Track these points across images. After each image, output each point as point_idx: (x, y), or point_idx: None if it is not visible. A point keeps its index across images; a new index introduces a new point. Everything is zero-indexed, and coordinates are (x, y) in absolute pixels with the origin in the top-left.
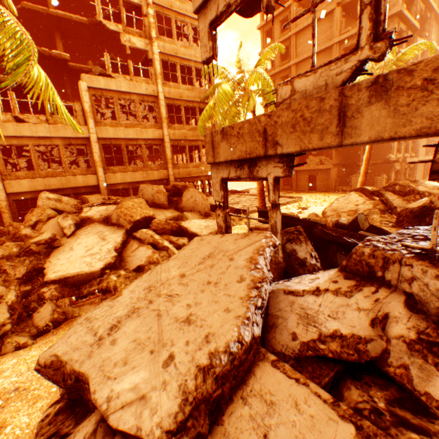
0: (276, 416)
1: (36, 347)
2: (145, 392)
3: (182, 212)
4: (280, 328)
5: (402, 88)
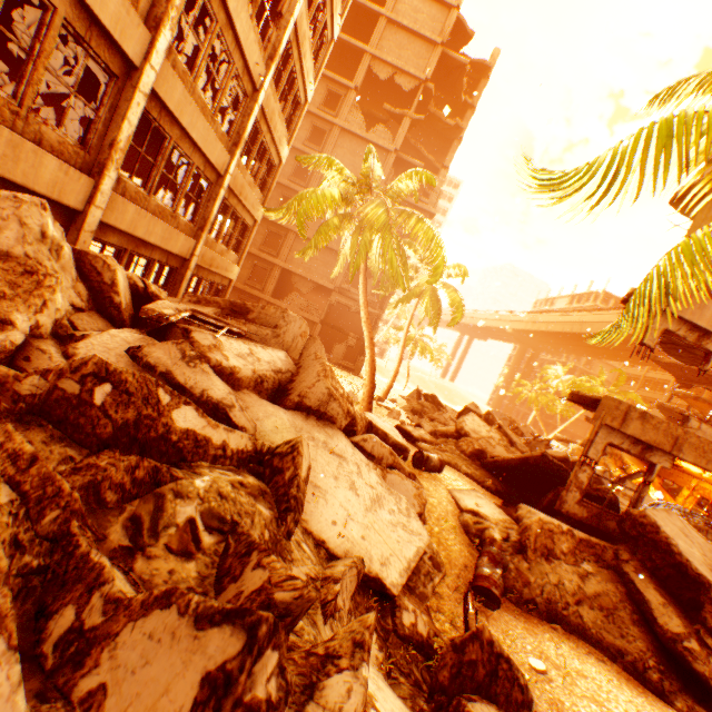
0: None
1: None
2: None
3: None
4: None
5: None
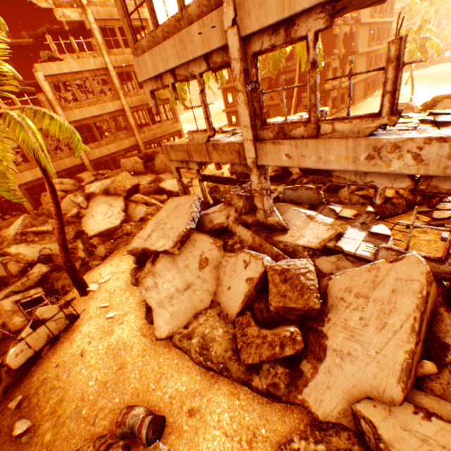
0: (196, 242)
1: (107, 263)
2: (164, 244)
3: (157, 174)
4: (203, 226)
5: (219, 149)
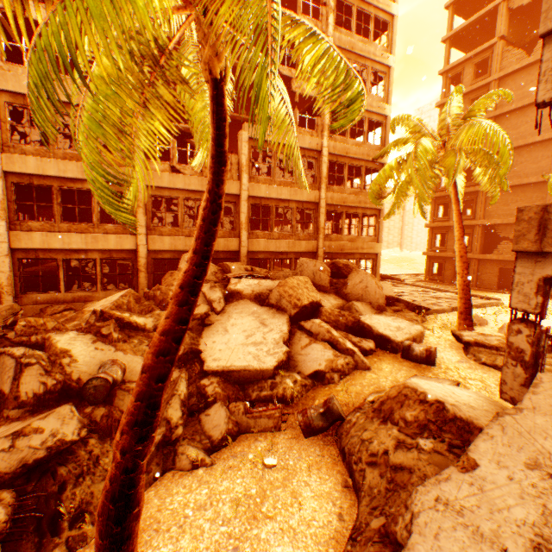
0: None
1: (219, 471)
2: None
3: (345, 299)
4: None
5: None
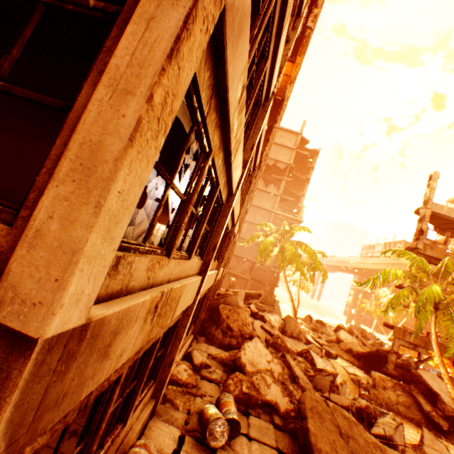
0: None
1: None
2: None
3: None
4: None
5: None
